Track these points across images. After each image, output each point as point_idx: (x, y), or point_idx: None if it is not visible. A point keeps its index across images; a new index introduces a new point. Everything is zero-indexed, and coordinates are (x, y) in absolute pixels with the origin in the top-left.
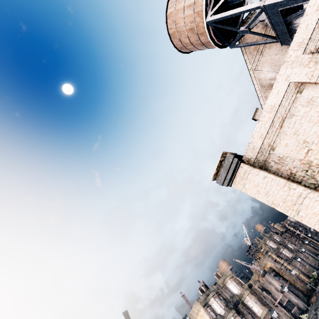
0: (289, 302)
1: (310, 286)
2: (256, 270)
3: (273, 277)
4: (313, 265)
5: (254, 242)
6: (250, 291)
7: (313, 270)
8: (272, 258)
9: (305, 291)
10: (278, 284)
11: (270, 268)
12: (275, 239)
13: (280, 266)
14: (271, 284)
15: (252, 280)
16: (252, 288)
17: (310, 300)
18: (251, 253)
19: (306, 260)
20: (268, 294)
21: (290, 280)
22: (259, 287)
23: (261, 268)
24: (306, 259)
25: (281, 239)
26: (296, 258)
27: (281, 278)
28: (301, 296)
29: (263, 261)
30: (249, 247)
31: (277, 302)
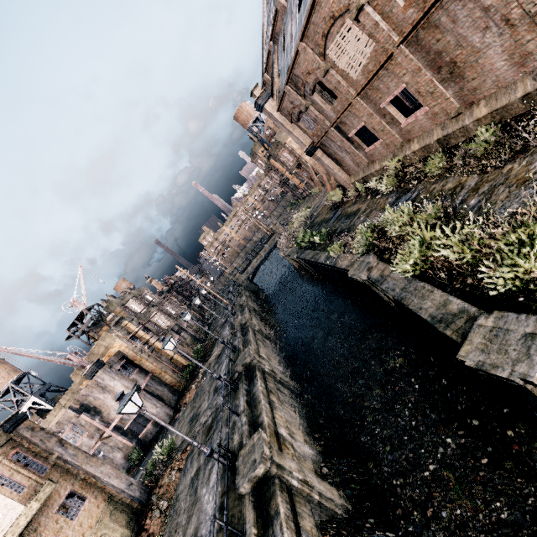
0: (139, 419)
1: (188, 373)
2: (75, 367)
3: (118, 373)
4: (198, 337)
5: (98, 305)
6: (8, 443)
7: (196, 345)
8: (128, 333)
9: (178, 384)
10: (126, 387)
11: (118, 355)
12: (147, 299)
13: (142, 346)
14: (109, 391)
15: (72, 391)
16: (22, 429)
17: (183, 400)
18: (81, 330)
19: (190, 331)
20: (93, 418)
21: (155, 370)
22: (74, 407)
23: (94, 360)
24: (190, 329)
25: (158, 299)
26: (183, 314)
27: (136, 370)
28: (167, 397)
29: (105, 342)
30: (80, 318)
31: (111, 427)
